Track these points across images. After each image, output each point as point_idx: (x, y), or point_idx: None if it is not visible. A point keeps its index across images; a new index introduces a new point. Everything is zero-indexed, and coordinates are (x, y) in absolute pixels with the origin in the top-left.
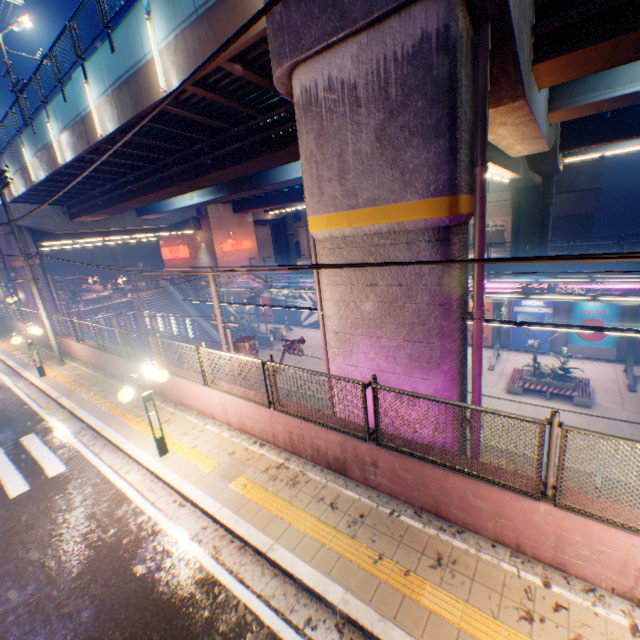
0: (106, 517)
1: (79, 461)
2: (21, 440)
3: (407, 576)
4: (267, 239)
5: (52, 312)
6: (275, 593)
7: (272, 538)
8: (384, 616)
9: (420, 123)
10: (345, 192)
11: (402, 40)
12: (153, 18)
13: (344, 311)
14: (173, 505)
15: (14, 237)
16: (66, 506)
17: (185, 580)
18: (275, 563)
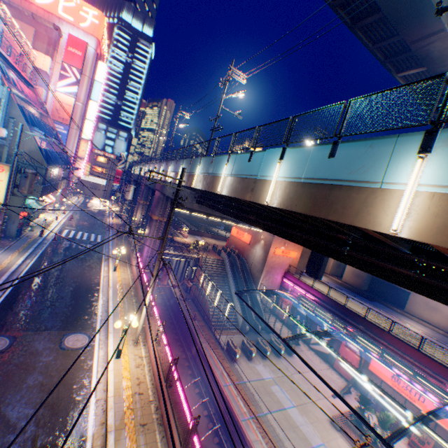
0: None
1: None
2: None
3: None
4: (306, 252)
5: (154, 252)
6: None
7: None
8: None
9: None
10: None
11: None
12: (429, 157)
13: None
14: None
15: (162, 201)
16: None
17: None
18: None
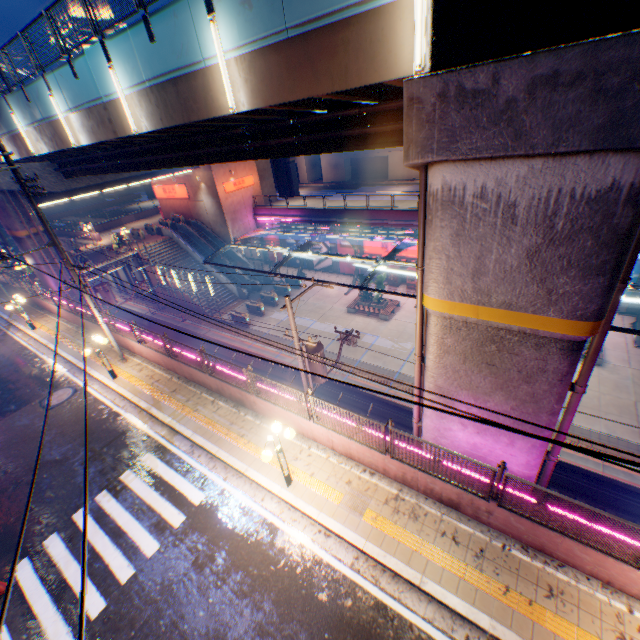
0: (270, 547)
1: (212, 487)
2: (143, 461)
3: (531, 605)
4: (266, 169)
5: (69, 281)
6: (435, 616)
7: (419, 572)
8: (523, 638)
9: (583, 259)
10: (477, 289)
11: (586, 180)
12: (217, 18)
13: (451, 374)
14: (320, 535)
15: (10, 204)
16: (229, 536)
17: (362, 606)
18: (428, 593)
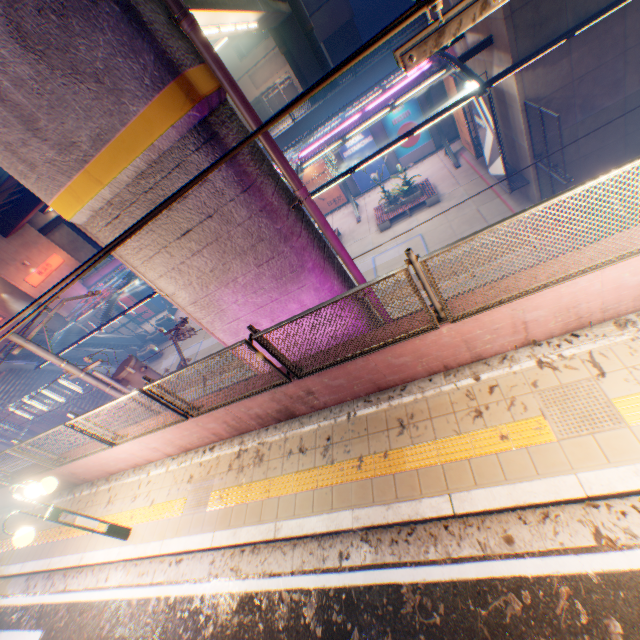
0: (117, 636)
1: (50, 613)
2: None
3: (388, 457)
4: (75, 240)
5: None
6: (304, 559)
7: (272, 521)
8: (389, 503)
9: None
10: (57, 147)
11: None
12: None
13: (182, 279)
14: (172, 569)
15: None
16: None
17: (226, 619)
18: (288, 538)
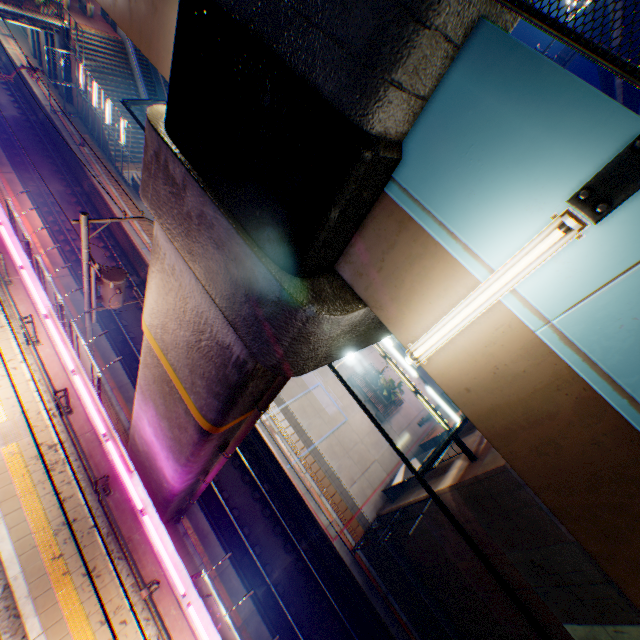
0: None
1: None
2: None
3: (65, 575)
4: None
5: None
6: None
7: (3, 513)
8: (32, 595)
9: (211, 380)
10: (164, 340)
11: (220, 327)
12: None
13: (148, 384)
14: None
15: None
16: None
17: None
18: None
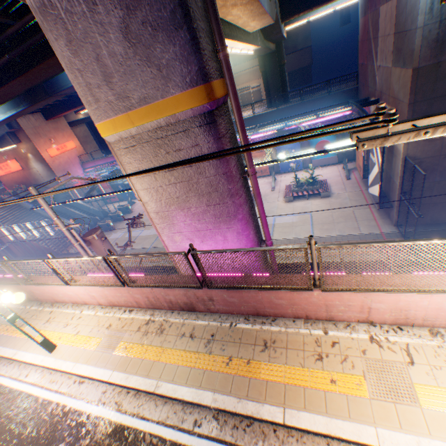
0: (20, 420)
1: None
2: None
3: (249, 364)
4: (88, 136)
5: None
6: (169, 415)
7: (156, 379)
8: (241, 398)
9: (158, 16)
10: (117, 95)
11: None
12: None
13: (156, 196)
14: (74, 386)
15: None
16: None
17: (101, 438)
18: (163, 395)
